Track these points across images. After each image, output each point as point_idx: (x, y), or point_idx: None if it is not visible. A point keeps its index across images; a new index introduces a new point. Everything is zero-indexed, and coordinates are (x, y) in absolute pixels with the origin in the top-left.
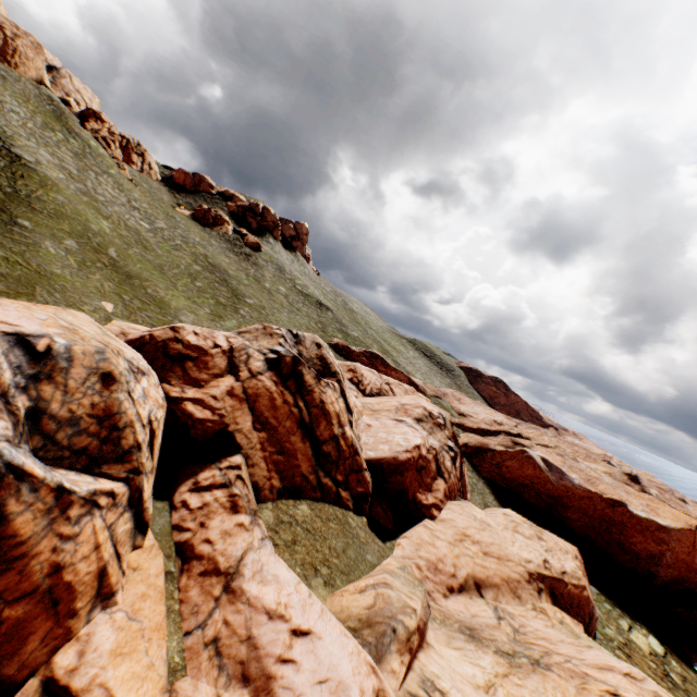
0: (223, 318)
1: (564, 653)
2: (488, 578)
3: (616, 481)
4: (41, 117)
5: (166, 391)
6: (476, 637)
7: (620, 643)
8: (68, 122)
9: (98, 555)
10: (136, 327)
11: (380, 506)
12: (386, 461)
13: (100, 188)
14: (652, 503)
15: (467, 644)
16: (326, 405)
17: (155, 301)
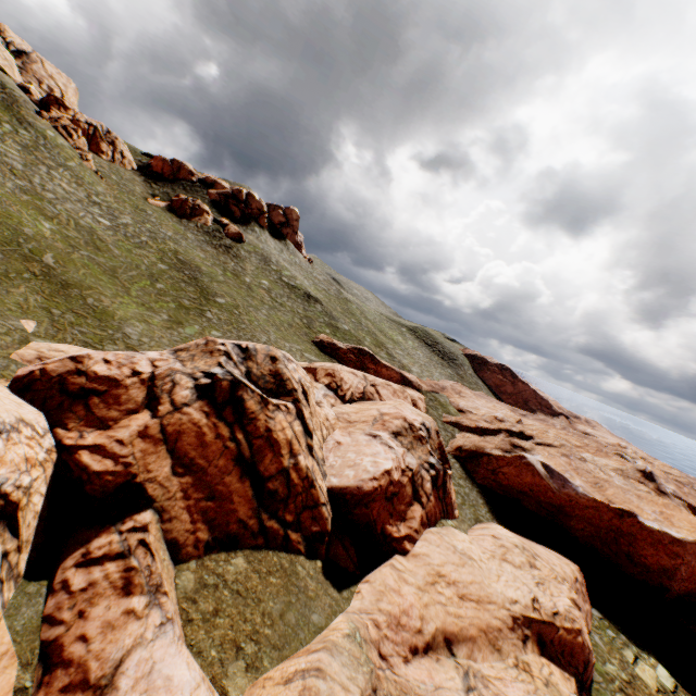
0: (183, 324)
1: None
2: (462, 631)
3: (628, 482)
4: None
5: (59, 438)
6: None
7: (622, 681)
8: (20, 111)
9: None
10: (60, 348)
11: (341, 545)
12: (349, 490)
13: (51, 184)
14: (667, 510)
15: None
16: (273, 433)
17: (95, 312)
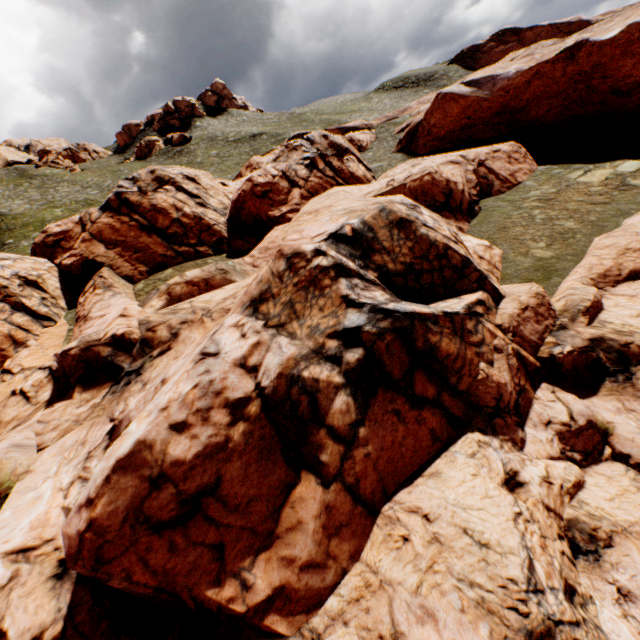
0: None
1: None
2: None
3: None
4: (12, 183)
5: (57, 264)
6: None
7: (546, 195)
8: (28, 173)
9: (1, 330)
10: None
11: (241, 241)
12: (231, 209)
13: (58, 194)
14: None
15: None
16: (158, 206)
17: None
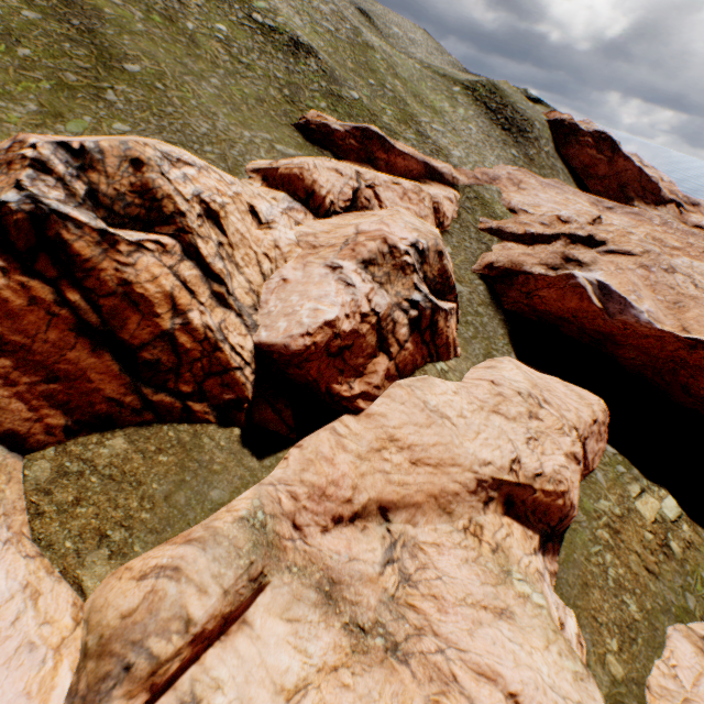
0: (64, 117)
1: (444, 636)
2: (404, 499)
3: None
4: None
5: None
6: (333, 598)
7: (612, 516)
8: None
9: None
10: None
11: (271, 409)
12: (276, 349)
13: None
14: None
15: (312, 611)
16: (136, 287)
17: None
